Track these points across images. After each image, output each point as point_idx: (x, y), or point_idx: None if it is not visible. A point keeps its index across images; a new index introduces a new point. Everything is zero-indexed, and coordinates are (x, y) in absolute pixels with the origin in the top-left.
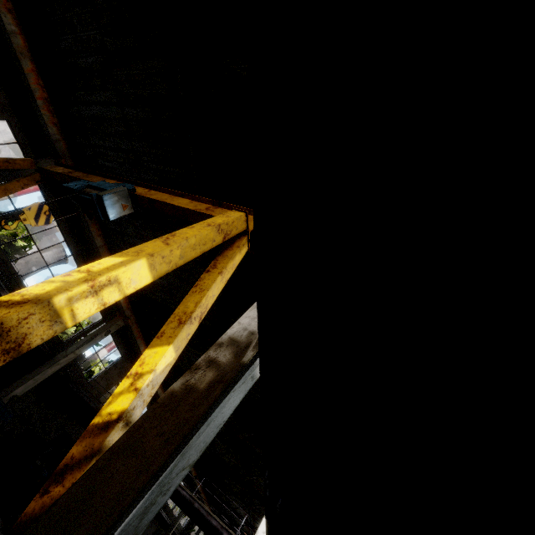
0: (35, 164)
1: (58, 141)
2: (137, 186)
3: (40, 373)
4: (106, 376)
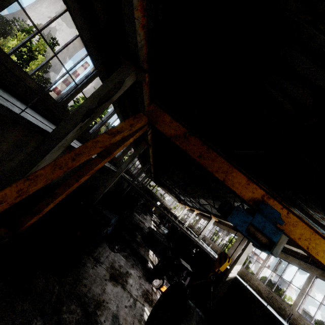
0: (147, 120)
1: (141, 47)
2: (273, 199)
3: (113, 182)
4: (123, 153)
